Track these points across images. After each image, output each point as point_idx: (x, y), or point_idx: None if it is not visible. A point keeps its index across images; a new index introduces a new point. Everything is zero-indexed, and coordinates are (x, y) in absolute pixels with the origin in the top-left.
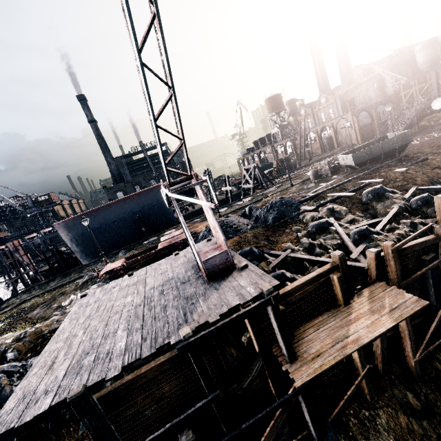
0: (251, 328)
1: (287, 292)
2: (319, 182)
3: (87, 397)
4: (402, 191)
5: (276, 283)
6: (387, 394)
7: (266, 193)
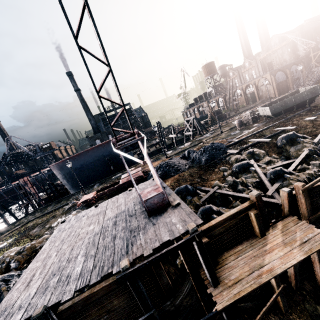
0: (182, 255)
1: (212, 226)
2: (243, 130)
3: (46, 317)
4: (312, 136)
5: (200, 222)
6: (299, 307)
7: (202, 139)
